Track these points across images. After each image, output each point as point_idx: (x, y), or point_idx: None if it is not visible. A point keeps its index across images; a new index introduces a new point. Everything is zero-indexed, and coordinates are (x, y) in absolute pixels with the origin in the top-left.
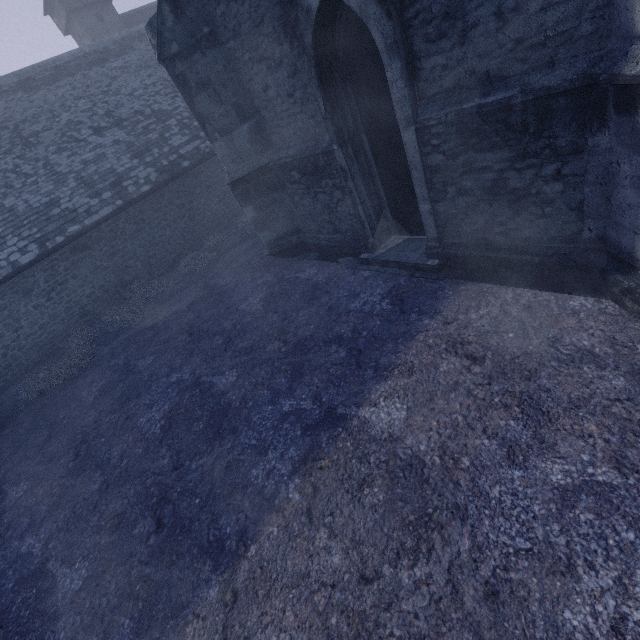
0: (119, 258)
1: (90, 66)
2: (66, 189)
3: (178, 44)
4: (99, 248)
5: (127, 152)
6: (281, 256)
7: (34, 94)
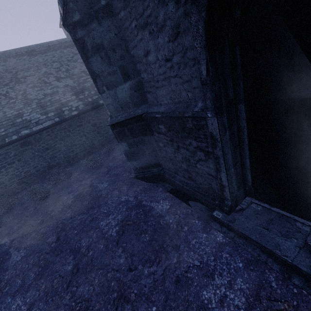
0: (50, 151)
1: (66, 47)
2: (29, 108)
3: (79, 13)
4: (39, 144)
5: (70, 91)
6: (143, 180)
7: (32, 57)
